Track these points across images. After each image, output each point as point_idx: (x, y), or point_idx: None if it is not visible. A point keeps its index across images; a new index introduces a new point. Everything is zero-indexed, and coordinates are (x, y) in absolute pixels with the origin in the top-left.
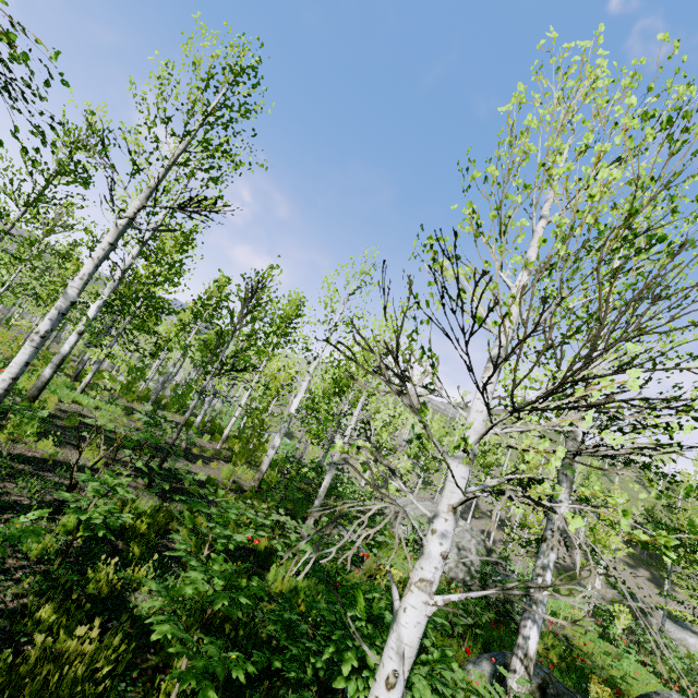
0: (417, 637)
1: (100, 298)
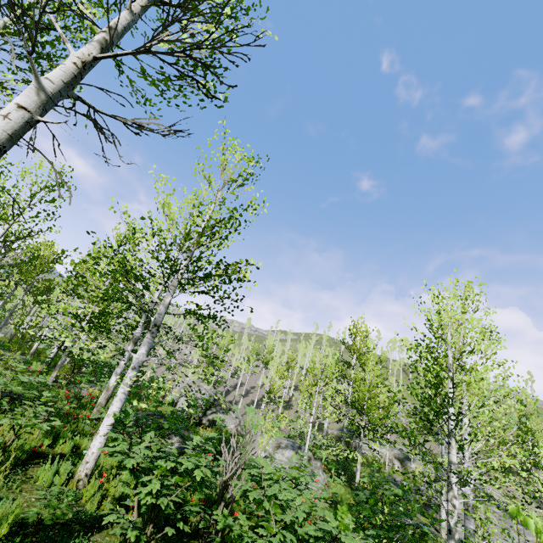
0: None
1: None
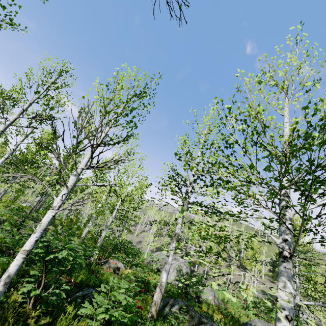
0: (47, 221)
1: (3, 158)
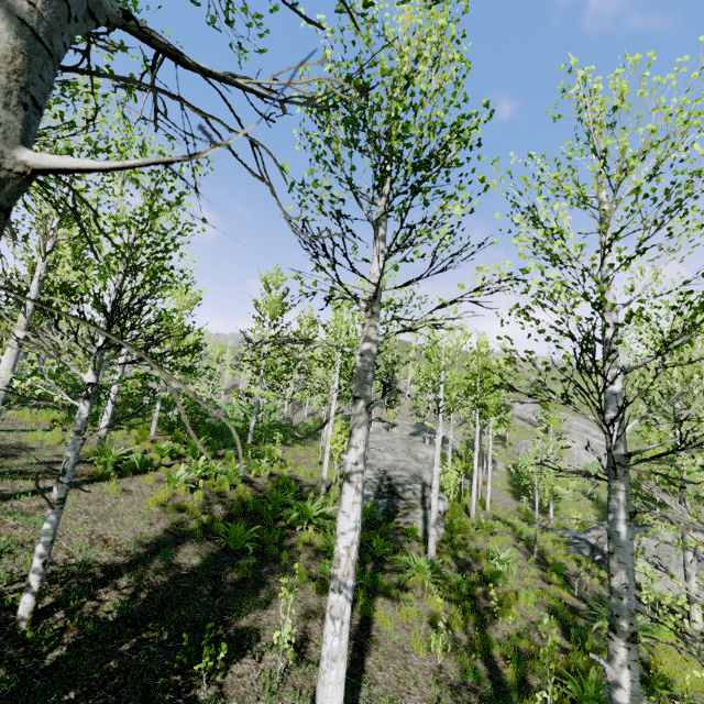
0: None
1: None
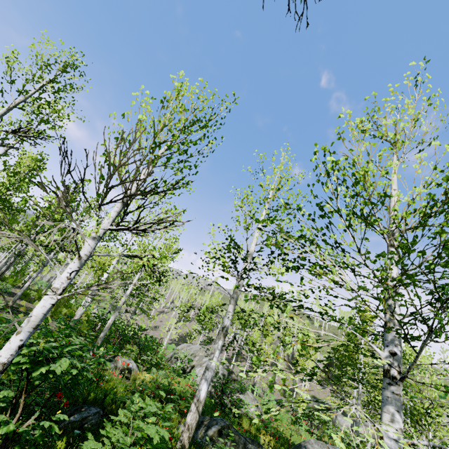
0: (41, 313)
1: None
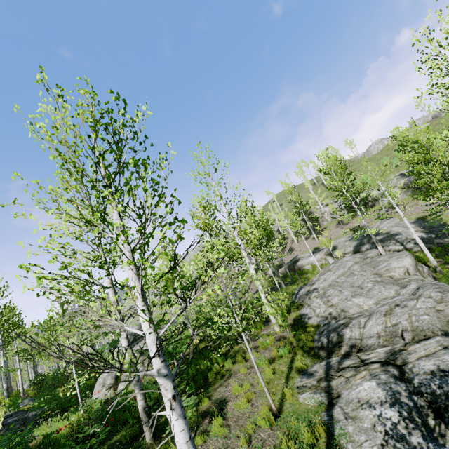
0: None
1: None
